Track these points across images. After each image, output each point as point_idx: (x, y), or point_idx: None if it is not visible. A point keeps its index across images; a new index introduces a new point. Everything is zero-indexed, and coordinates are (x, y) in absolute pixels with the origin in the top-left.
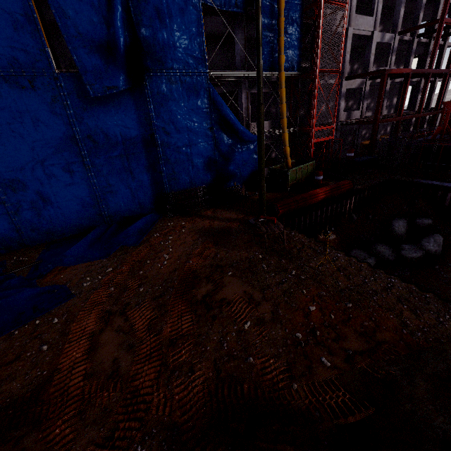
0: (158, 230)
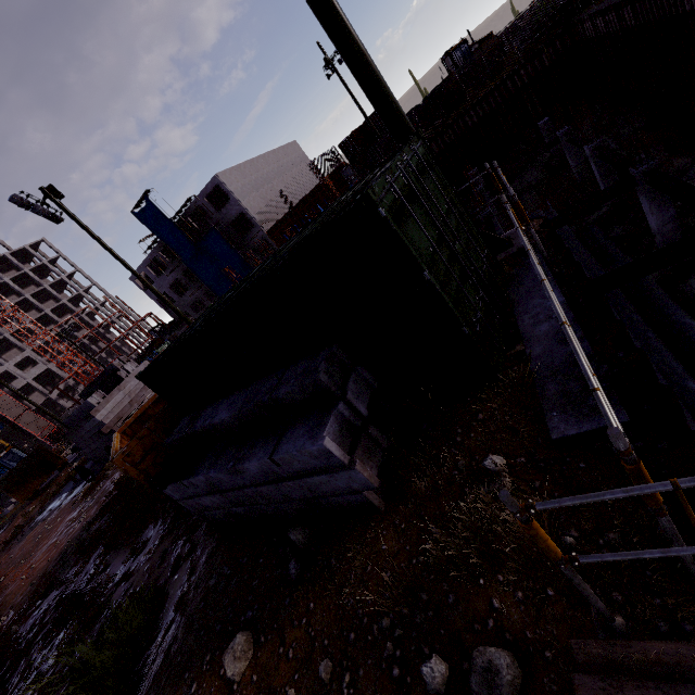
0: None
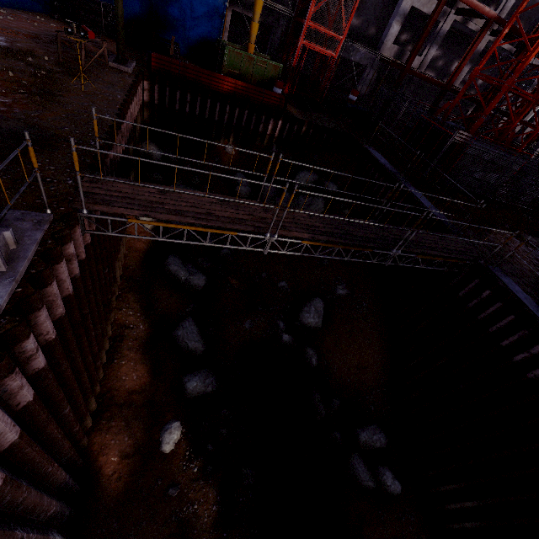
0: (14, 12)
